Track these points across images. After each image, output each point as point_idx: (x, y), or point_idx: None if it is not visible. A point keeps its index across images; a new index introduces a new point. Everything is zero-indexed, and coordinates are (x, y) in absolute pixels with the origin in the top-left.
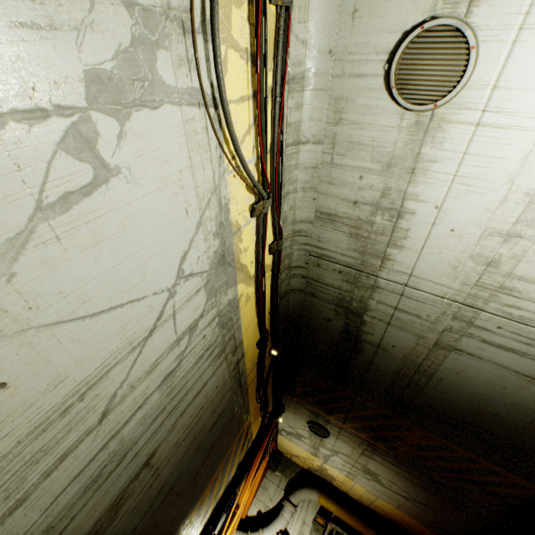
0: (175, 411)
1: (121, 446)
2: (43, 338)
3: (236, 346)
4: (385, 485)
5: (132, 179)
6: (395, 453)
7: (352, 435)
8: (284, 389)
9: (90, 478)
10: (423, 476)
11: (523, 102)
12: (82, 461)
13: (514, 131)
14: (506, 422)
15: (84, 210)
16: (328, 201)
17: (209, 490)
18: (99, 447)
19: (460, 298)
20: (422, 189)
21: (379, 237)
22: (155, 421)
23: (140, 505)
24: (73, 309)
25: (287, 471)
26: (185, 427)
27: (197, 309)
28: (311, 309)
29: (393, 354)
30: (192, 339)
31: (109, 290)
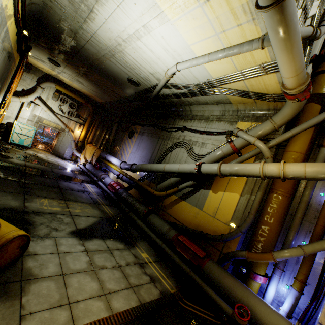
0: None
1: None
2: None
3: (8, 43)
4: (86, 86)
5: None
6: (89, 79)
7: (72, 69)
8: (31, 41)
9: None
10: (98, 87)
11: (130, 11)
12: None
13: (127, 17)
14: (121, 81)
15: None
16: None
17: (2, 89)
18: None
19: (111, 48)
20: (100, 10)
21: (83, 12)
22: None
23: None
24: None
25: (37, 74)
26: None
27: None
28: (47, 17)
29: (89, 52)
30: None
31: None
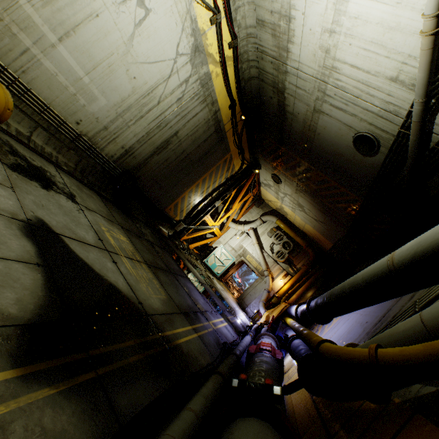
0: (184, 119)
1: (166, 119)
2: (141, 67)
3: (213, 102)
4: (307, 213)
5: (155, 13)
6: (308, 190)
7: (290, 180)
8: (258, 151)
9: (158, 124)
10: (320, 203)
11: None
12: (155, 116)
13: None
14: (345, 159)
15: (144, 26)
16: (260, 12)
17: (208, 176)
18: (159, 114)
19: (319, 76)
20: (296, 2)
21: (283, 37)
22: (176, 118)
23: (176, 151)
24: (146, 60)
25: (264, 209)
26: (190, 130)
27: (188, 73)
28: (263, 91)
29: (299, 119)
30: (187, 87)
31: (154, 55)
